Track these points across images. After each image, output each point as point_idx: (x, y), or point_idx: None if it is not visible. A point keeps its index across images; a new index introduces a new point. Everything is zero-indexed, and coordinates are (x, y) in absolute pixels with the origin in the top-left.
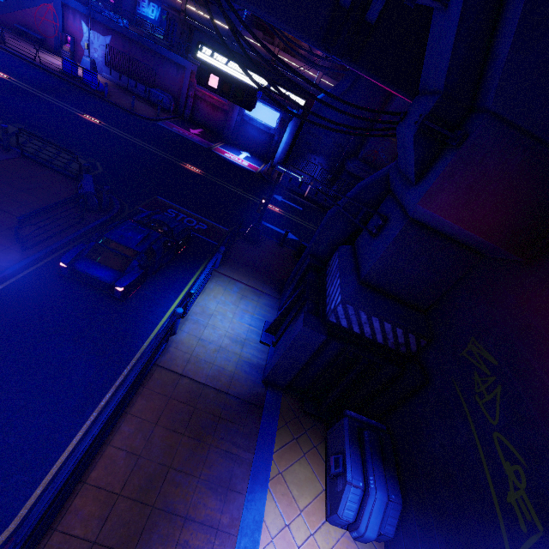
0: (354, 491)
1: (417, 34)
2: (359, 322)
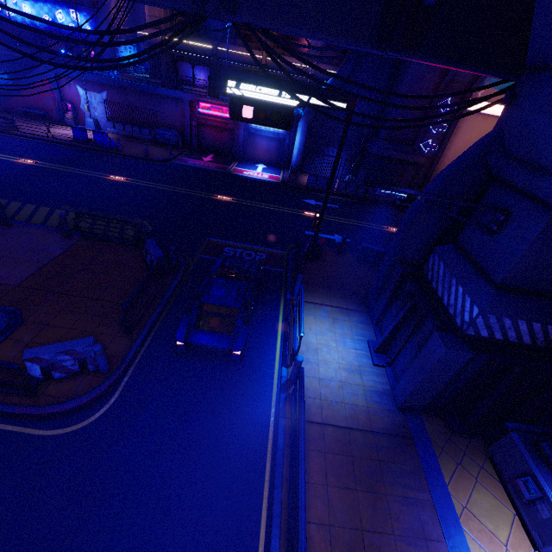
0: None
1: (483, 2)
2: (502, 329)
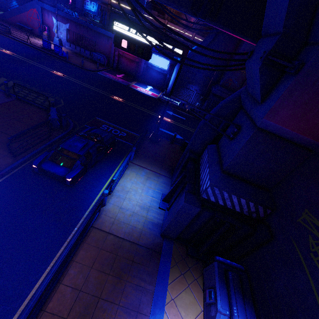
0: (223, 318)
1: None
2: (223, 198)
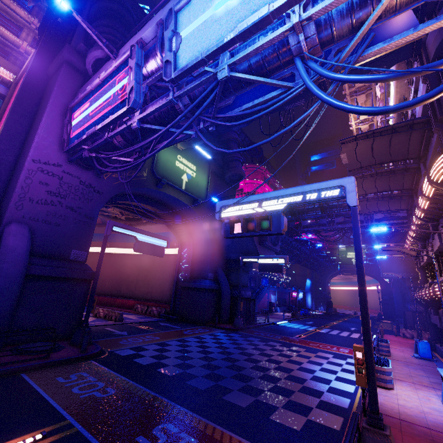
0: None
1: None
2: None
